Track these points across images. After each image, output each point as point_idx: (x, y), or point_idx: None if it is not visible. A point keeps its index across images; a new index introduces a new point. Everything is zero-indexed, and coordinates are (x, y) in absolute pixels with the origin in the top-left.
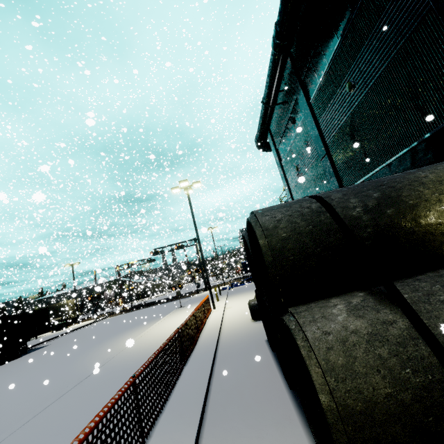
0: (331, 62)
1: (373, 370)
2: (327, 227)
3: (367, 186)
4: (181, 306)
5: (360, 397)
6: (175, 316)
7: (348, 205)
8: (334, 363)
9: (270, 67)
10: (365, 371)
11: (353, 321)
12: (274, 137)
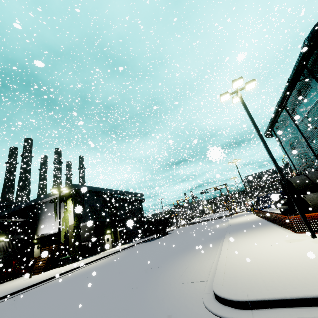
0: (305, 116)
1: (316, 200)
2: (308, 181)
3: (317, 173)
4: (232, 218)
5: (314, 203)
6: (236, 219)
7: (312, 177)
8: (310, 200)
9: (275, 113)
10: (315, 200)
11: (314, 195)
12: (275, 131)
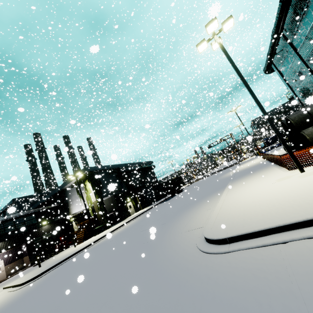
0: (305, 39)
1: None
2: (306, 115)
3: None
4: (239, 165)
5: (312, 136)
6: (243, 165)
7: (311, 110)
8: (309, 134)
9: (271, 44)
10: None
11: (312, 129)
12: (275, 64)
